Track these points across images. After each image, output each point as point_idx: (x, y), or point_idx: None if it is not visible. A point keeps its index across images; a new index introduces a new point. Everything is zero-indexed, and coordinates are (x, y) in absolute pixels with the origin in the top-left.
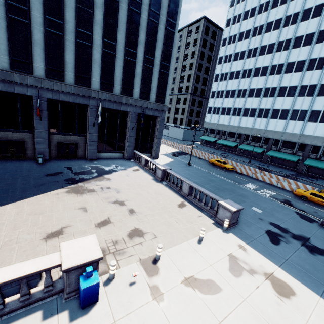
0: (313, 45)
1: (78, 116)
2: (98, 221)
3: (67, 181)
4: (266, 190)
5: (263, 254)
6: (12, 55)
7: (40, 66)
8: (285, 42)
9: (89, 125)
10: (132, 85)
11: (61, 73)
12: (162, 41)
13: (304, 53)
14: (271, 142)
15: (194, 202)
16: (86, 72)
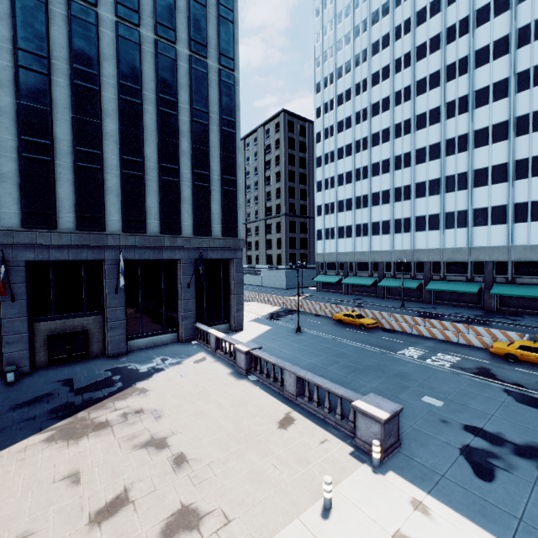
0: (443, 122)
1: (86, 282)
2: (99, 505)
3: (55, 413)
4: (441, 355)
5: (468, 514)
6: None
7: (11, 210)
8: (403, 124)
9: (107, 293)
10: (178, 216)
11: (50, 216)
12: (219, 147)
13: (434, 134)
14: (428, 267)
15: (311, 410)
16: (96, 208)
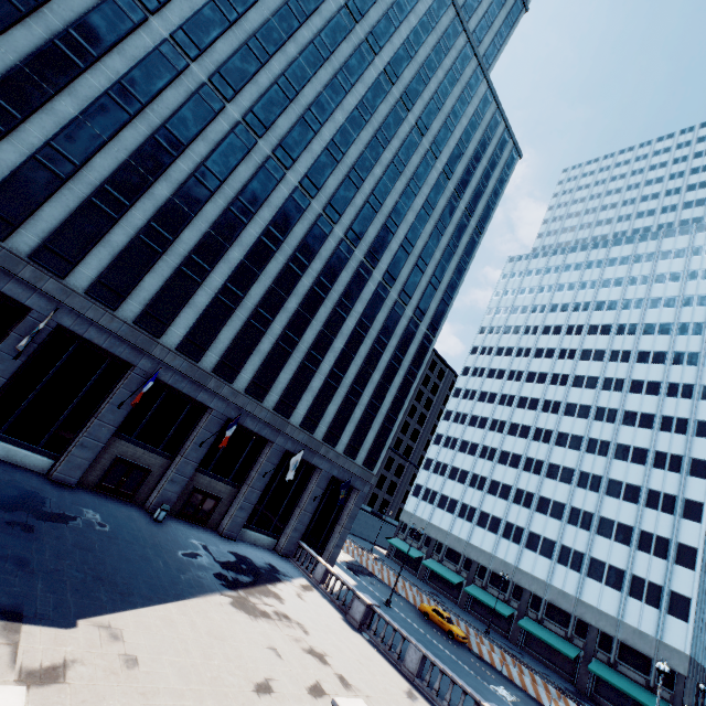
0: (583, 452)
1: (247, 453)
2: (307, 683)
3: (219, 579)
4: None
5: None
6: (225, 357)
7: (247, 376)
8: (544, 432)
9: (258, 473)
10: (342, 431)
11: (265, 391)
12: (397, 388)
13: (571, 458)
14: (527, 597)
15: (429, 696)
16: (295, 399)
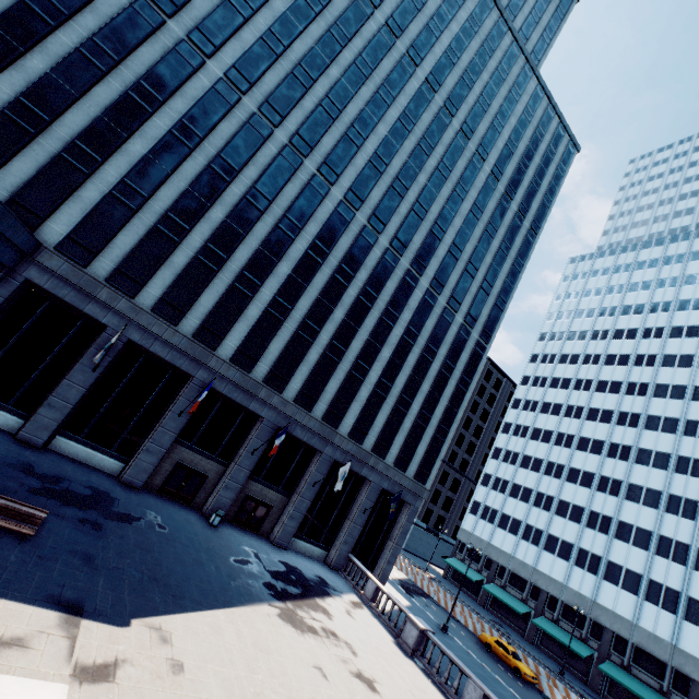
0: (671, 472)
1: (297, 462)
2: None
3: (268, 588)
4: None
5: None
6: (275, 368)
7: (295, 386)
8: (621, 448)
9: (307, 482)
10: (391, 442)
11: (313, 401)
12: (449, 398)
13: (657, 479)
14: (608, 637)
15: None
16: (343, 408)
